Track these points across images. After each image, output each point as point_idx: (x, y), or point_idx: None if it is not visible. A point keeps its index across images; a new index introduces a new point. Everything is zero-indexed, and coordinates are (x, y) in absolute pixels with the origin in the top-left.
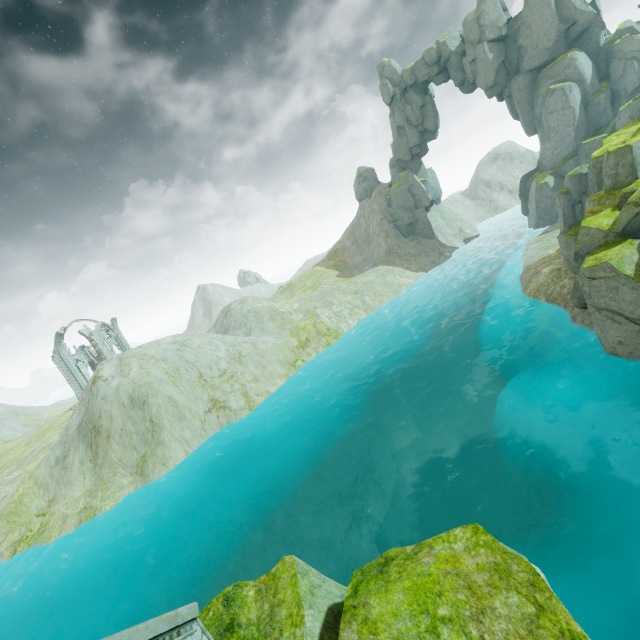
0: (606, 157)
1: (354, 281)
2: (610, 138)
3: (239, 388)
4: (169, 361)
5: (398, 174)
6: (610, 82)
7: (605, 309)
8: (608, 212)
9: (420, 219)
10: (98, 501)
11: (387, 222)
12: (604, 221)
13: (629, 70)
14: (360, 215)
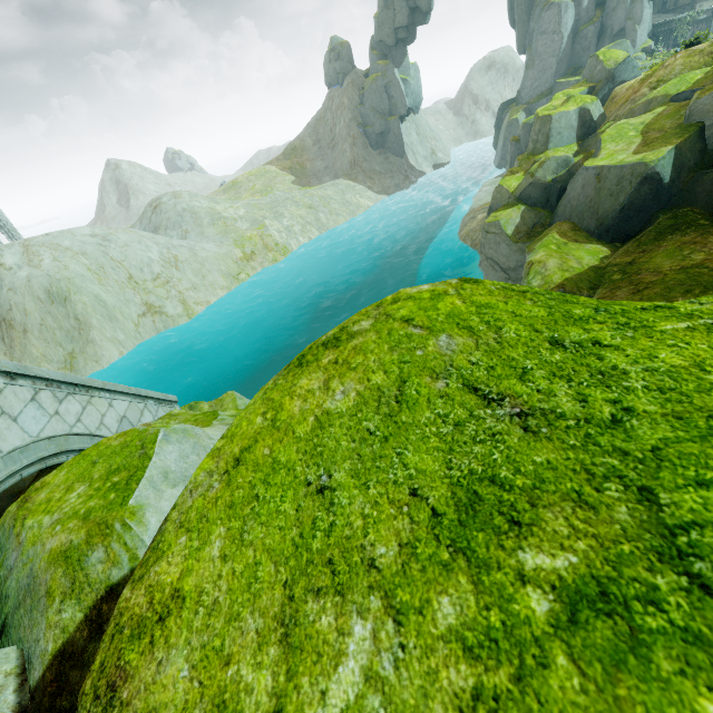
0: (535, 121)
1: (310, 193)
2: (559, 95)
3: (176, 295)
4: (90, 256)
5: (377, 62)
6: (604, 12)
7: (490, 259)
8: (521, 175)
9: (392, 130)
10: None
11: (356, 125)
12: (514, 183)
13: (622, 4)
14: (327, 107)
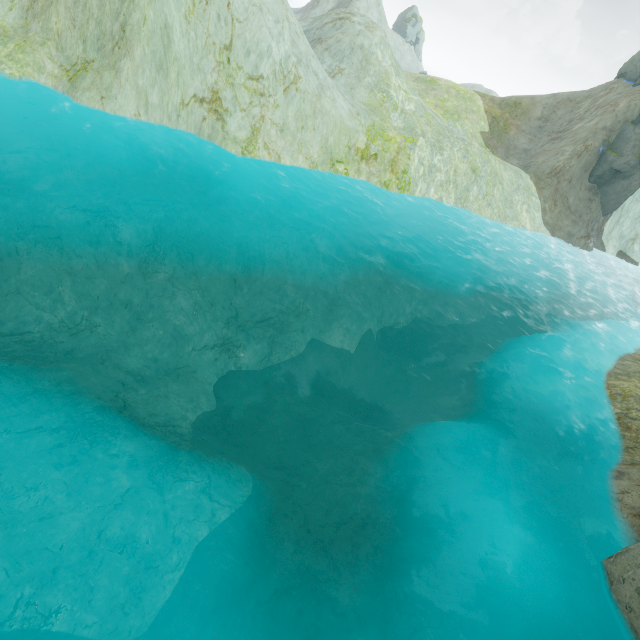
0: None
1: (489, 157)
2: None
3: (256, 116)
4: None
5: None
6: None
7: None
8: None
9: (632, 179)
10: (3, 52)
11: (604, 139)
12: None
13: None
14: (594, 94)
